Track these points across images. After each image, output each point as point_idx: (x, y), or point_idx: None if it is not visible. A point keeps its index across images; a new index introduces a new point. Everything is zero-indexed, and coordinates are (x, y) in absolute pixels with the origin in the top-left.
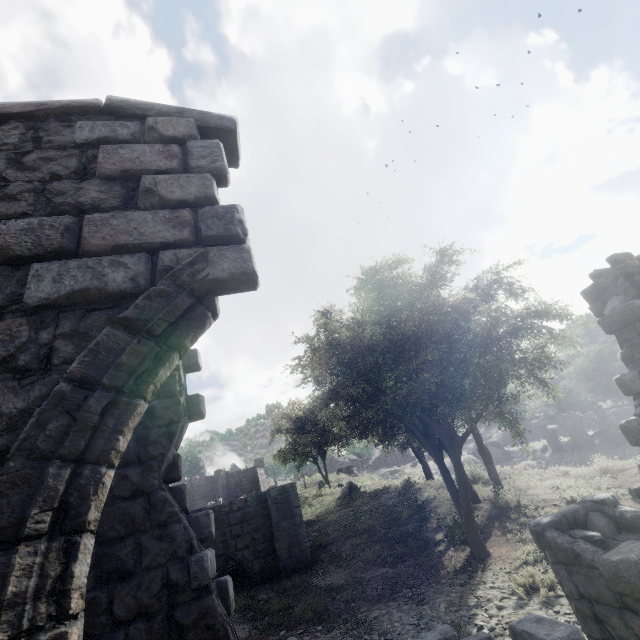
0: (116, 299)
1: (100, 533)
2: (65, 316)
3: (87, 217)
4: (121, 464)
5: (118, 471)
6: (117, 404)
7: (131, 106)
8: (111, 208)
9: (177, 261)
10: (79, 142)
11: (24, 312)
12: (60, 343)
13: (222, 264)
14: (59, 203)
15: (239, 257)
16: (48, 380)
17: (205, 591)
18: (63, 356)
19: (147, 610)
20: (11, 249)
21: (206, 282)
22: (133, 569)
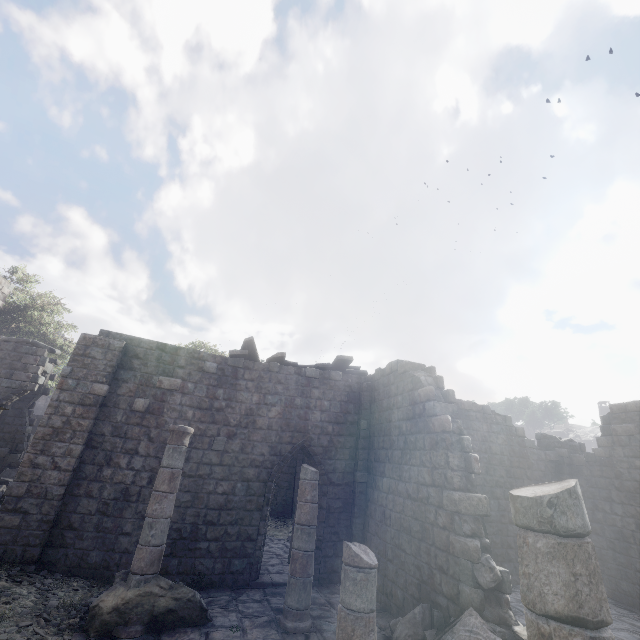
0: (13, 388)
1: (7, 414)
2: (5, 389)
3: (15, 372)
4: (19, 400)
5: (17, 402)
6: (7, 402)
7: (36, 344)
8: (20, 370)
9: (24, 385)
10: (22, 352)
11: (1, 387)
12: (3, 393)
13: (30, 387)
14: (13, 367)
15: (34, 386)
16: (0, 397)
17: (24, 434)
18: (3, 395)
19: (11, 432)
20: (2, 376)
21: (26, 389)
22: (11, 424)
